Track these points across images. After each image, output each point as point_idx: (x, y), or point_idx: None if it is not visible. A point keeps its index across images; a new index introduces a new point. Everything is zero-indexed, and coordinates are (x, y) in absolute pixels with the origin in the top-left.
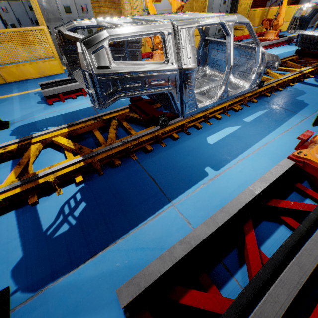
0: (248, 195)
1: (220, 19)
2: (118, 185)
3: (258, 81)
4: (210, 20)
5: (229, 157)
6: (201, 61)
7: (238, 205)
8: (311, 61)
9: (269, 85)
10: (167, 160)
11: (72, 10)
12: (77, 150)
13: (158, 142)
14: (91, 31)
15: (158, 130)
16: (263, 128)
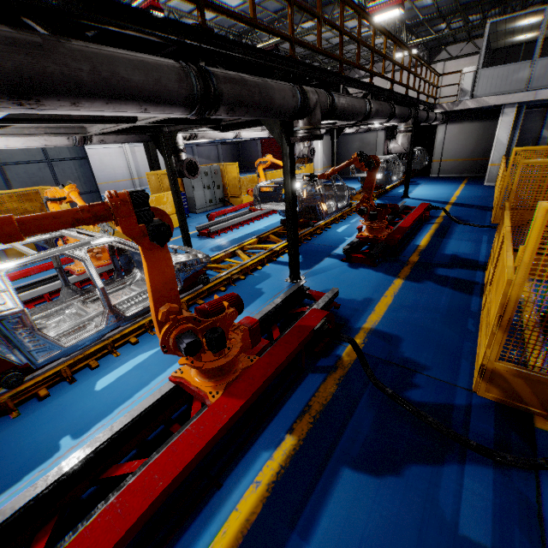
0: (51, 477)
1: (58, 251)
2: None
3: (180, 284)
4: (37, 256)
5: (112, 406)
6: (126, 265)
7: (22, 502)
8: None
9: (222, 277)
10: (4, 444)
11: None
12: None
13: (9, 413)
14: None
15: (6, 394)
16: None
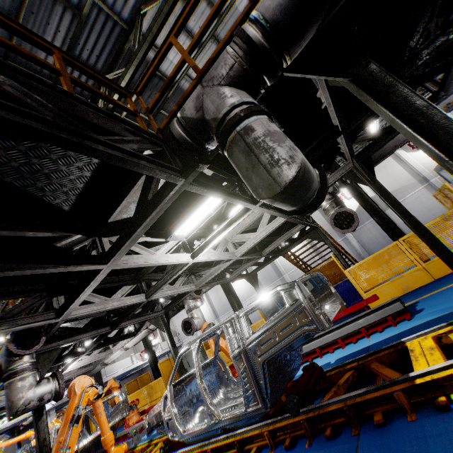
0: None
1: None
2: None
3: None
4: None
5: None
6: None
7: None
8: None
9: None
10: None
11: None
12: None
13: None
14: None
15: None
16: None
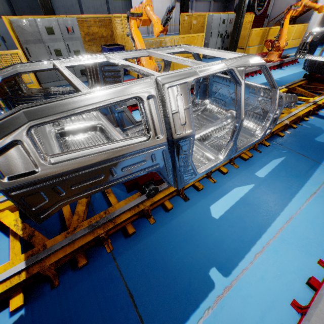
0: None
1: (228, 64)
2: (76, 312)
3: (273, 126)
4: (213, 67)
5: (242, 245)
6: (201, 94)
7: None
8: (322, 88)
9: (282, 123)
10: (155, 253)
11: (55, 31)
12: (25, 239)
13: (145, 216)
14: (78, 52)
15: (144, 201)
16: (282, 190)
